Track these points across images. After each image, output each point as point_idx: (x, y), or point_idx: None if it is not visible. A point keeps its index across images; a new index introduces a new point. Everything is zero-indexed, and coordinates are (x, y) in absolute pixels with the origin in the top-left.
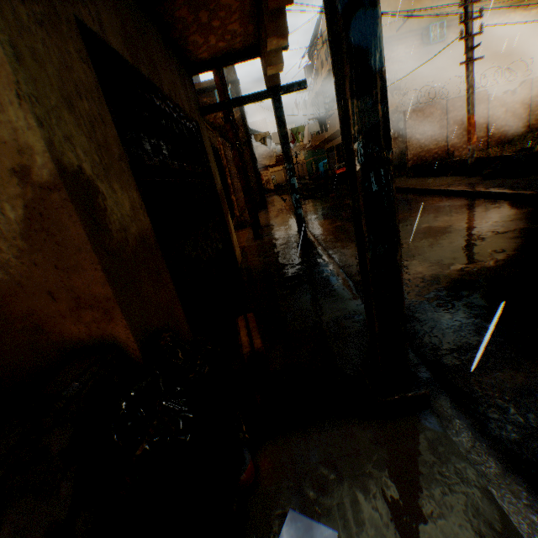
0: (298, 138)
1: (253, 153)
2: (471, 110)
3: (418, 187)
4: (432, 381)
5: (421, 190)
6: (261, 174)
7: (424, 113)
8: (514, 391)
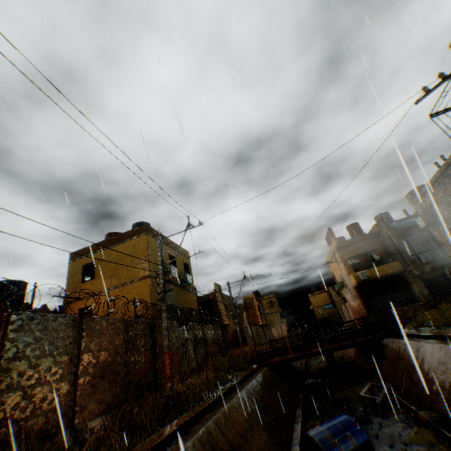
0: None
1: None
2: None
3: None
4: None
5: None
6: None
7: None
8: None
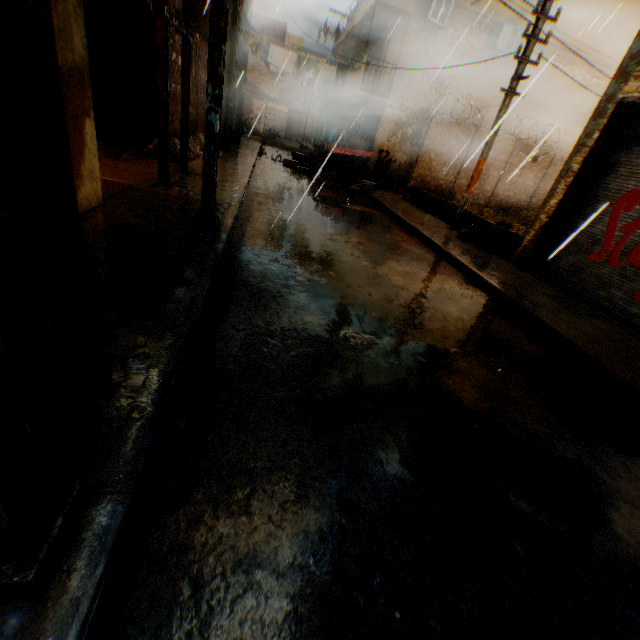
0: (304, 75)
1: (234, 60)
2: (486, 153)
3: (400, 215)
4: (107, 532)
5: (401, 219)
6: (252, 103)
7: (450, 131)
8: (237, 556)
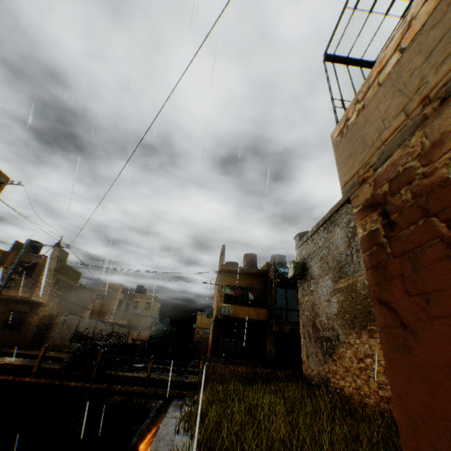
0: None
1: None
2: None
3: None
4: None
5: None
6: None
7: None
8: None
